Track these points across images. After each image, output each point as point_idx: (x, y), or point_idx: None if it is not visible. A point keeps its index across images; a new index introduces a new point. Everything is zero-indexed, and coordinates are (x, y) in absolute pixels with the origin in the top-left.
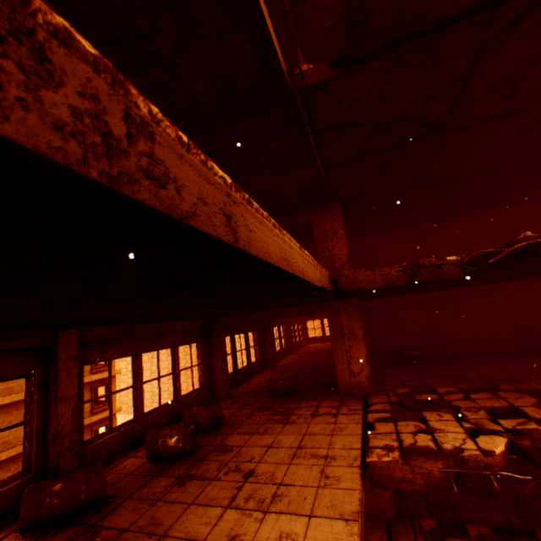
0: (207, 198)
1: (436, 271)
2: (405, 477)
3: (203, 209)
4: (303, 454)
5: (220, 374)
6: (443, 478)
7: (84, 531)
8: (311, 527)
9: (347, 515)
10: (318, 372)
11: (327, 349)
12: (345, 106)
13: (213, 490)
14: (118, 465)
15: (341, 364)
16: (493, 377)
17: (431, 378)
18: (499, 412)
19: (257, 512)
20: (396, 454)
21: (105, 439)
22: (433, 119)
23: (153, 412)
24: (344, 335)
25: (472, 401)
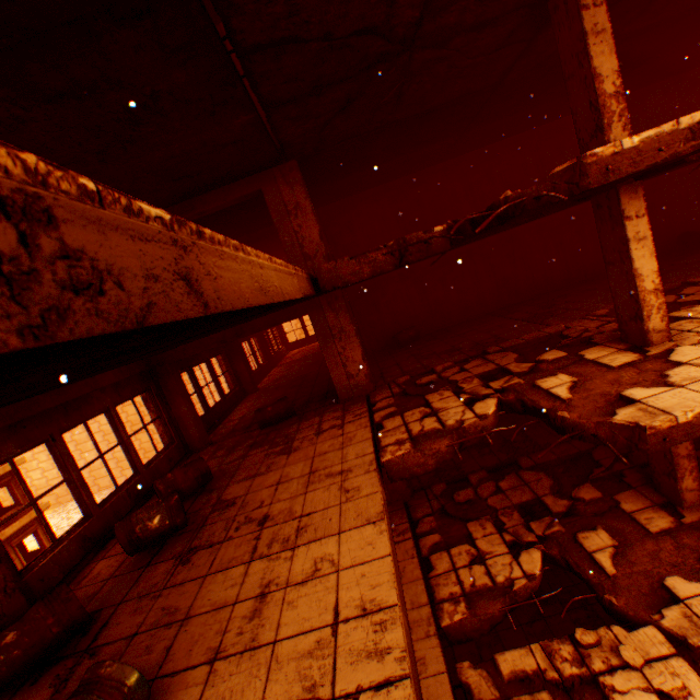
0: (154, 268)
1: (425, 248)
2: (418, 463)
3: (156, 289)
4: (317, 478)
5: (189, 422)
6: (450, 451)
7: (78, 661)
8: (343, 543)
9: (374, 518)
10: (311, 383)
11: (315, 352)
12: (280, 7)
13: (228, 552)
14: (88, 576)
15: (337, 370)
16: (482, 342)
17: (428, 358)
18: (489, 376)
19: (285, 552)
20: (408, 445)
21: (52, 556)
22: (401, 32)
23: (111, 499)
24: (334, 336)
25: (467, 372)
